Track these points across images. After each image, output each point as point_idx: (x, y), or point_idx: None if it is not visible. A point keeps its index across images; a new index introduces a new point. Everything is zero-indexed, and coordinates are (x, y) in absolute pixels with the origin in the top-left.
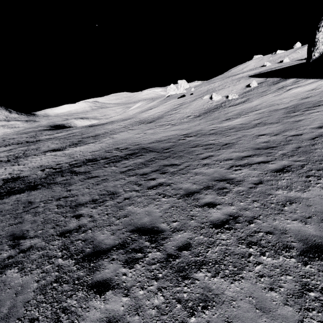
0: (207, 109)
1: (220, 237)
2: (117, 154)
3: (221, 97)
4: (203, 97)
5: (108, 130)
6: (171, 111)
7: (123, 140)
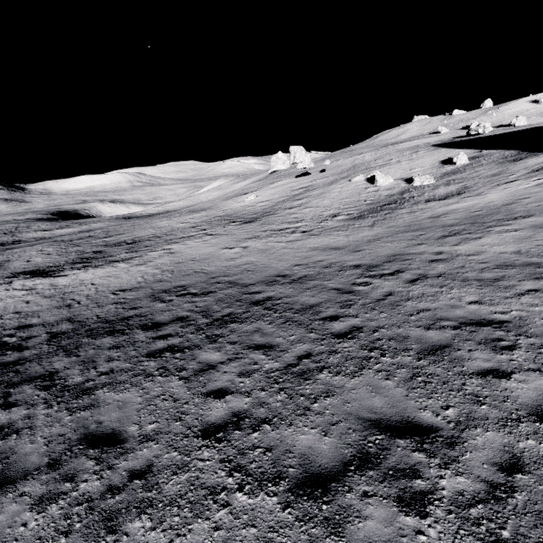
0: (372, 203)
1: None
2: (184, 313)
3: (393, 179)
4: (353, 177)
5: (161, 232)
6: (289, 200)
7: (195, 262)
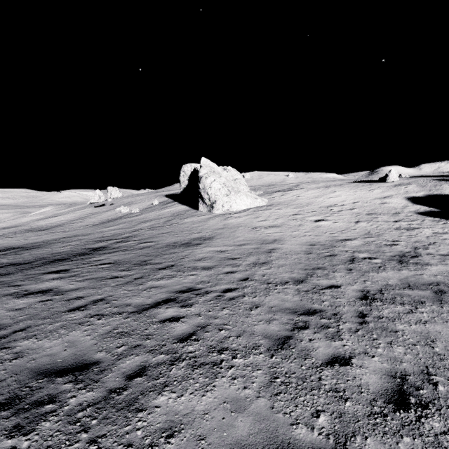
0: (109, 220)
1: (21, 261)
2: None
3: (129, 210)
4: (116, 208)
5: None
6: (77, 220)
7: None
